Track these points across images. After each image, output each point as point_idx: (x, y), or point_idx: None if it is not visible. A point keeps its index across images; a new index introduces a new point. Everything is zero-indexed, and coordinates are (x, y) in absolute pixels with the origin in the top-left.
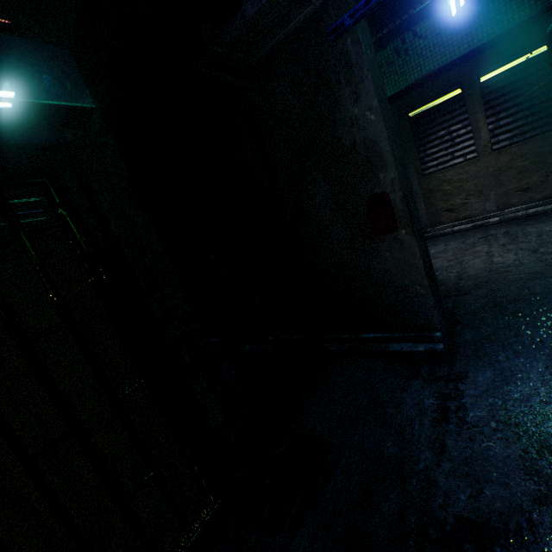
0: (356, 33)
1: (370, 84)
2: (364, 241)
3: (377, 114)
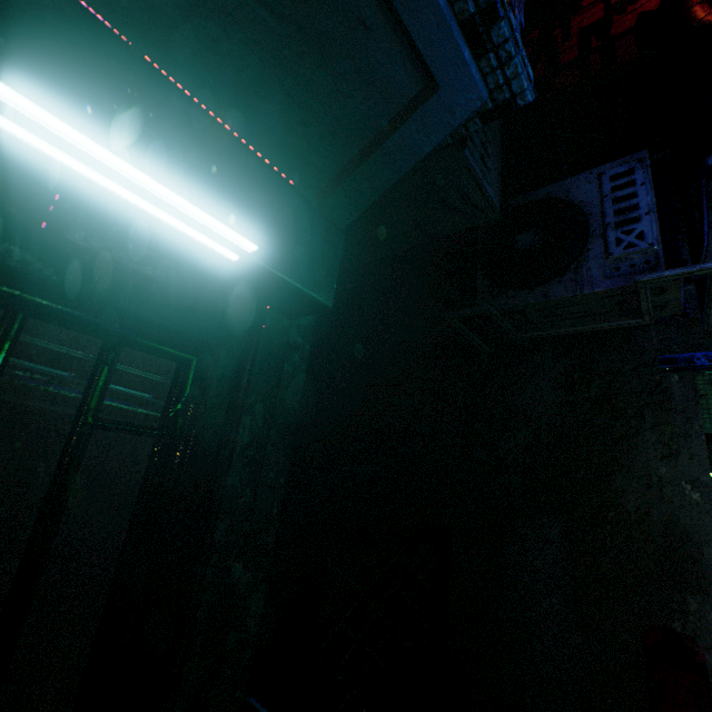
0: (691, 374)
1: (702, 446)
2: (617, 708)
3: (706, 495)
